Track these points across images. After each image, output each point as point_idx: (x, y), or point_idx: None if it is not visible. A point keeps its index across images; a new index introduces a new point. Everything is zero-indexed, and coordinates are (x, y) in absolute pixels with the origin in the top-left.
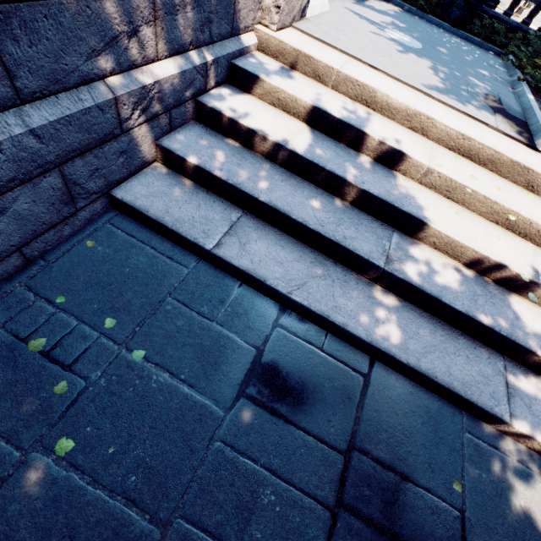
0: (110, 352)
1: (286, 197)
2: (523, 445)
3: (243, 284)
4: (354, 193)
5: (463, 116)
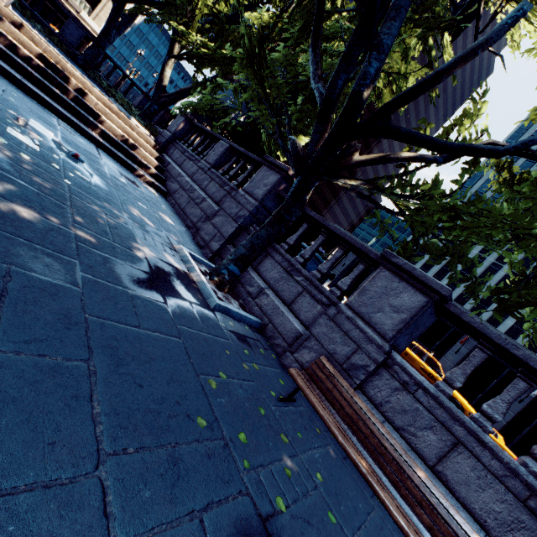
0: (3, 87)
1: (44, 80)
2: (145, 182)
3: (37, 102)
4: (72, 95)
5: (103, 96)
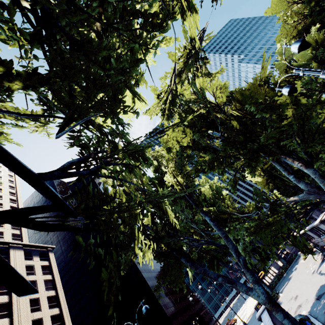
0: None
1: None
2: None
3: None
4: None
5: None
